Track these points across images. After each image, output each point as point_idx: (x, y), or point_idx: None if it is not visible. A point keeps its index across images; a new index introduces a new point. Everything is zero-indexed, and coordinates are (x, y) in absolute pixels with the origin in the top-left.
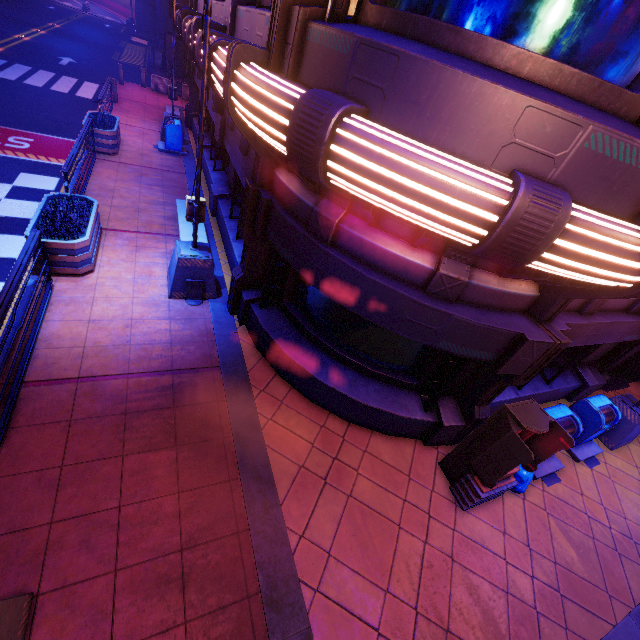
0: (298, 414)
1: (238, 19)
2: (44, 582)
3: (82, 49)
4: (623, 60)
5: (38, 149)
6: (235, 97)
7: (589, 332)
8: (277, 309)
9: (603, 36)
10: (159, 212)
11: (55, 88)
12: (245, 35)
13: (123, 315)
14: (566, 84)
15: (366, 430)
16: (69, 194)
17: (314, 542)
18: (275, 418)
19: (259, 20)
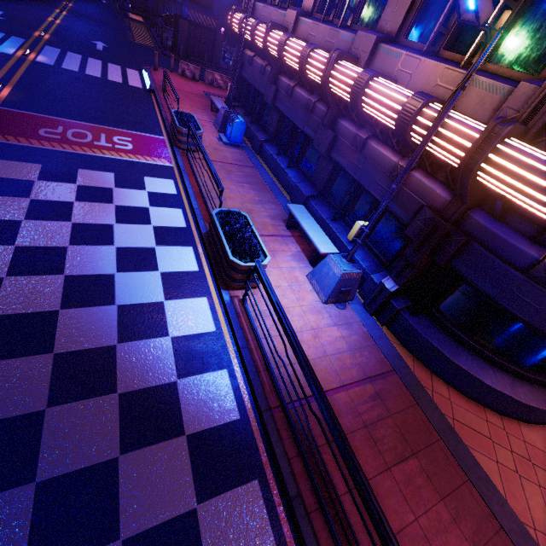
0: (466, 411)
1: (382, 56)
2: None
3: (103, 30)
4: None
5: (140, 149)
6: (494, 167)
7: None
8: (424, 316)
9: None
10: (263, 212)
11: (111, 78)
12: (403, 76)
13: (305, 325)
14: None
15: (513, 421)
16: (226, 209)
17: (545, 533)
18: (455, 417)
19: (447, 74)
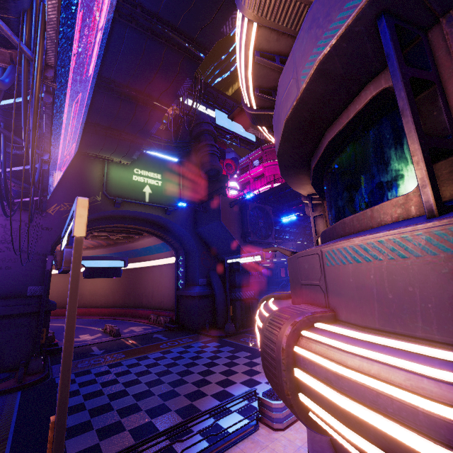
0: None
1: None
2: None
3: None
4: (401, 180)
5: None
6: None
7: None
8: None
9: (370, 185)
10: None
11: None
12: None
13: None
14: (353, 227)
15: None
16: None
17: None
18: None
19: None
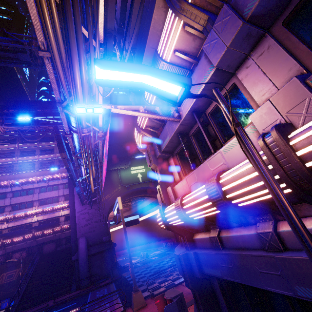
0: None
1: None
2: (148, 305)
3: None
4: None
5: None
6: None
7: (220, 262)
8: None
9: None
10: None
11: None
12: None
13: None
14: None
15: None
16: None
17: None
18: (190, 309)
19: None
